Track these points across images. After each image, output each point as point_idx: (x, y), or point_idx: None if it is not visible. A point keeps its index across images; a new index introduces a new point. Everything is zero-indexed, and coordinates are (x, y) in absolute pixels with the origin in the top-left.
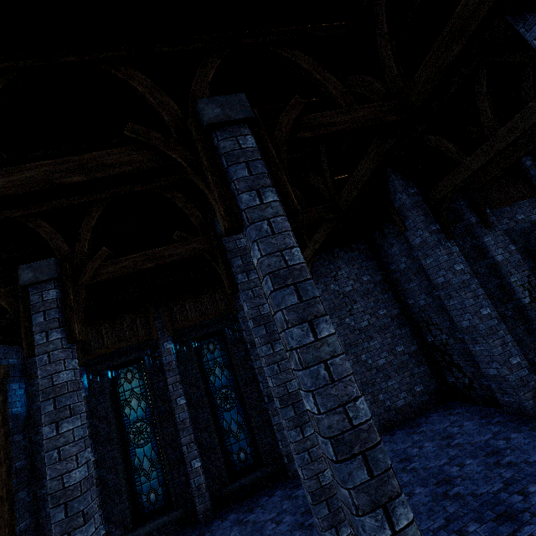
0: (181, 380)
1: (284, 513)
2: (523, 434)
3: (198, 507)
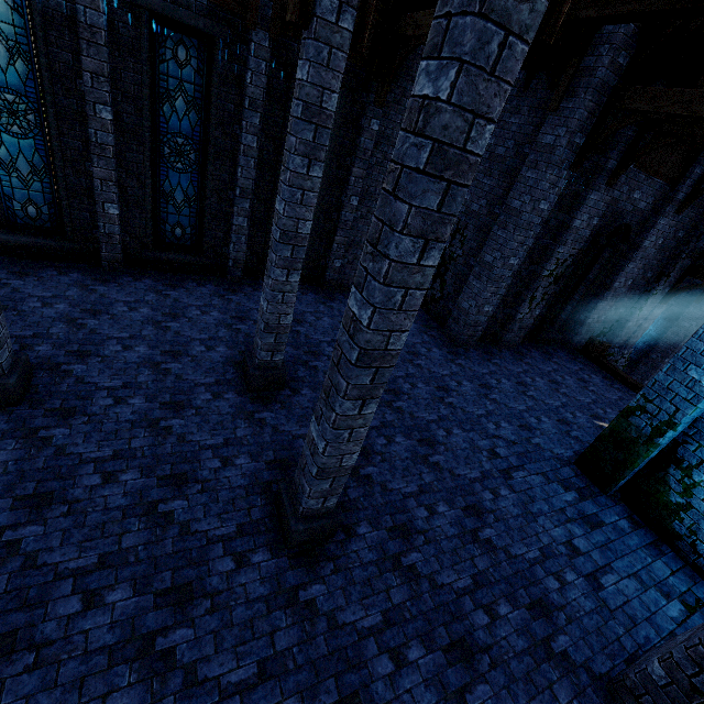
0: (110, 77)
1: (212, 308)
2: (441, 352)
3: (103, 254)
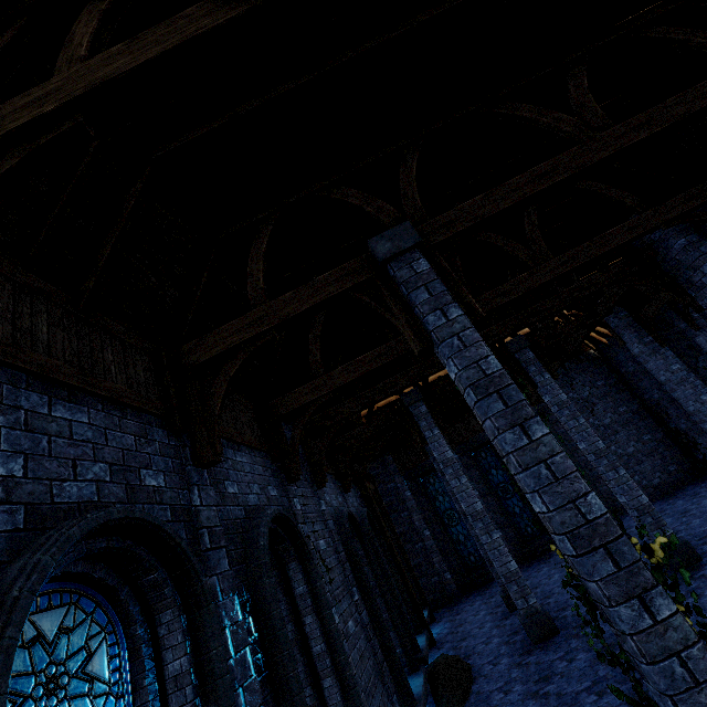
0: (470, 479)
1: None
2: None
3: None
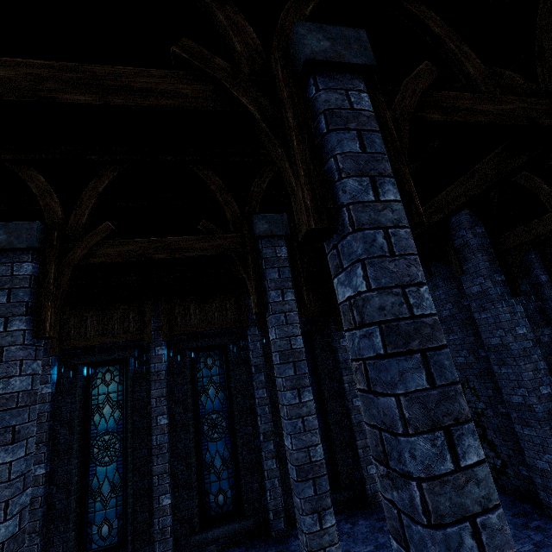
0: (167, 395)
1: None
2: None
3: None
